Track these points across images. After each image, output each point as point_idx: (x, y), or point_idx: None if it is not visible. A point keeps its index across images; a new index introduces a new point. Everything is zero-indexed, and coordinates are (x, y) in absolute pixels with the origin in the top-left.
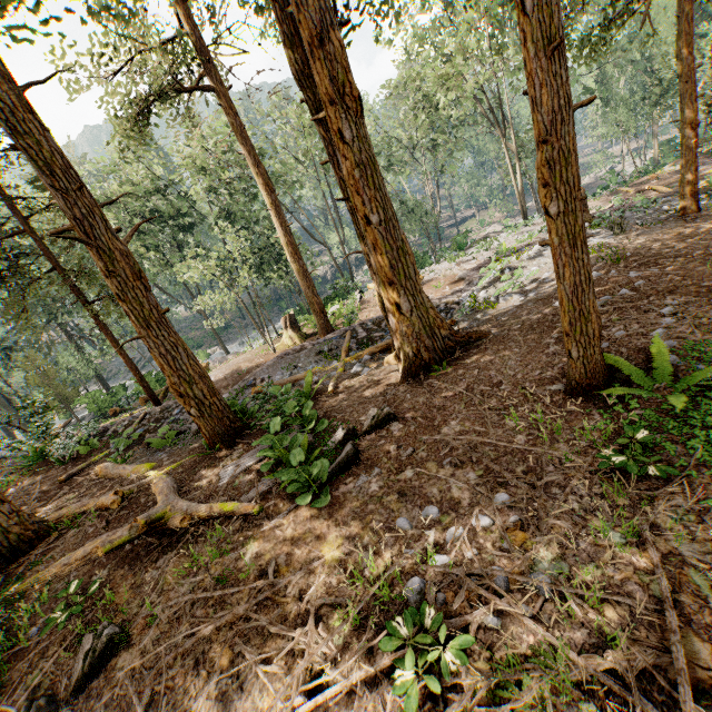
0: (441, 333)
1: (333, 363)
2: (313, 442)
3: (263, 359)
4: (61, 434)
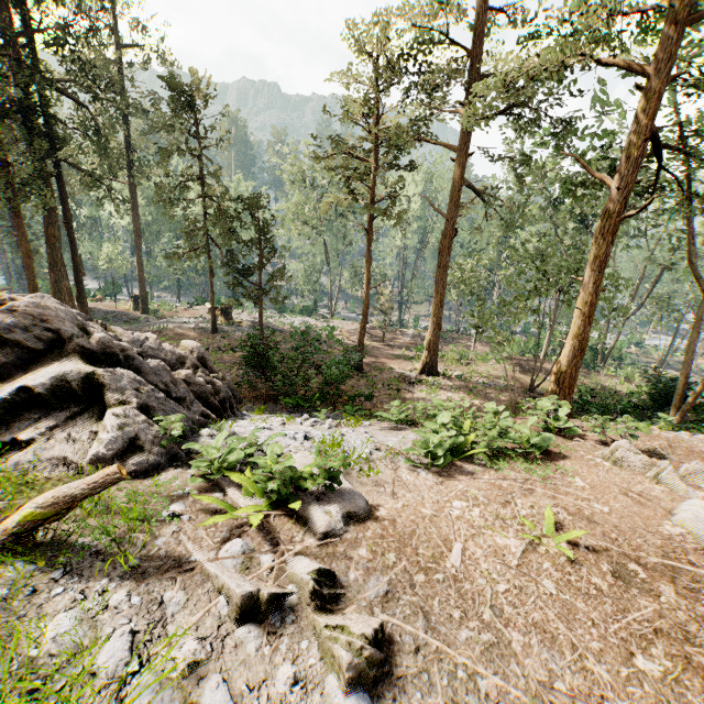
0: None
1: None
2: None
3: (108, 309)
4: None
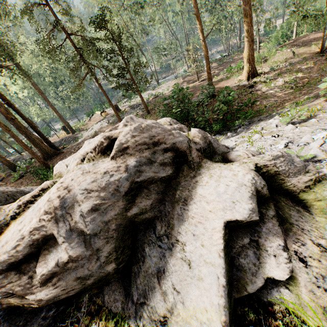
0: (50, 153)
1: None
2: (22, 173)
3: (55, 140)
4: None
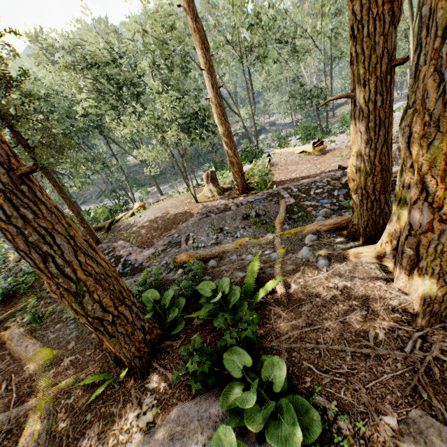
0: None
1: (266, 235)
2: None
3: (186, 207)
4: (5, 269)
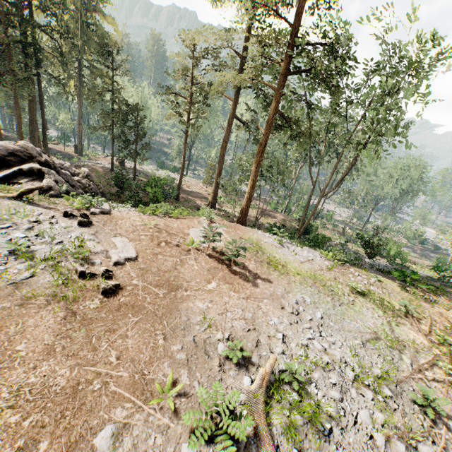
0: None
1: None
2: None
3: (60, 150)
4: None
